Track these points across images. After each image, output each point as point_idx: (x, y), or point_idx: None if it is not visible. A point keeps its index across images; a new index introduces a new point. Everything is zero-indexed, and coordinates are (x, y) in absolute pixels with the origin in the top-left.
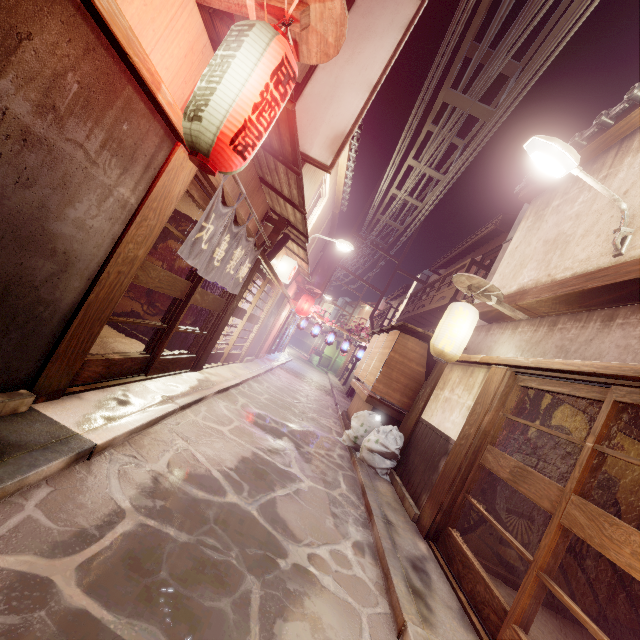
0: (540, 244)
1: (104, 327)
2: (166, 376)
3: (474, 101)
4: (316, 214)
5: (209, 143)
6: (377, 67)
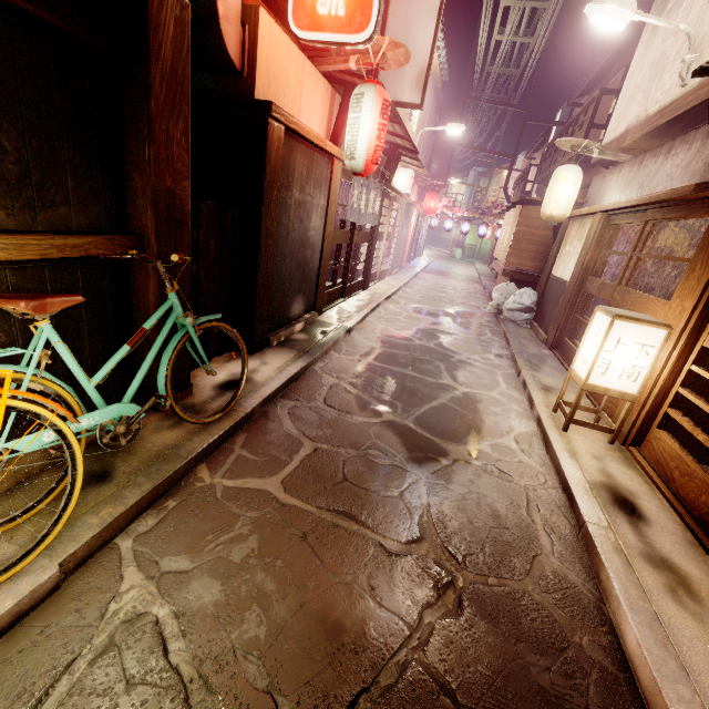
0: (648, 69)
1: None
2: (352, 297)
3: None
4: None
5: (361, 168)
6: None
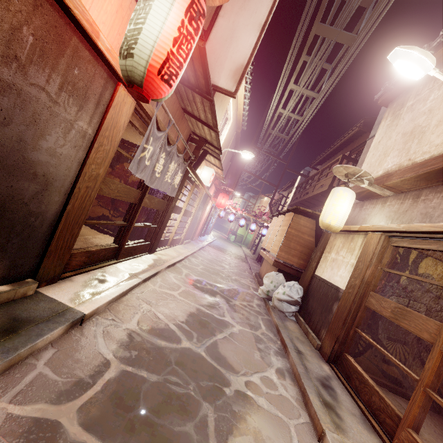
0: (399, 137)
1: (85, 228)
2: (131, 259)
3: (340, 30)
4: (225, 134)
5: (141, 75)
6: (264, 9)
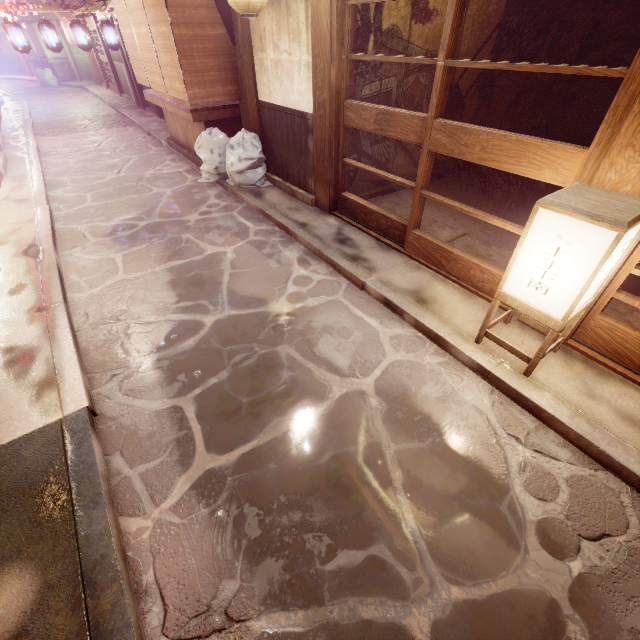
0: None
1: None
2: None
3: None
4: None
5: None
6: None
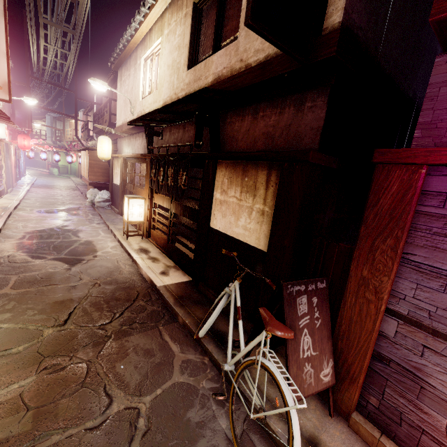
0: (123, 101)
1: None
2: None
3: (62, 26)
4: None
5: None
6: (2, 42)
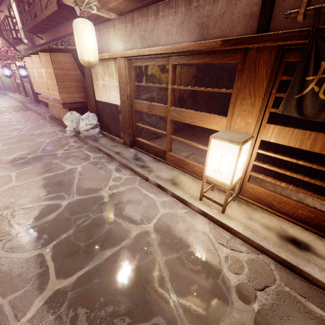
0: None
1: None
2: None
3: None
4: None
5: None
6: None
